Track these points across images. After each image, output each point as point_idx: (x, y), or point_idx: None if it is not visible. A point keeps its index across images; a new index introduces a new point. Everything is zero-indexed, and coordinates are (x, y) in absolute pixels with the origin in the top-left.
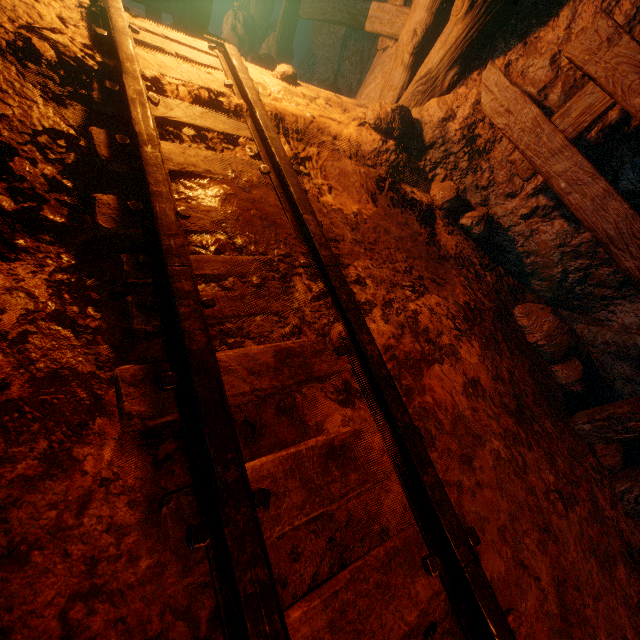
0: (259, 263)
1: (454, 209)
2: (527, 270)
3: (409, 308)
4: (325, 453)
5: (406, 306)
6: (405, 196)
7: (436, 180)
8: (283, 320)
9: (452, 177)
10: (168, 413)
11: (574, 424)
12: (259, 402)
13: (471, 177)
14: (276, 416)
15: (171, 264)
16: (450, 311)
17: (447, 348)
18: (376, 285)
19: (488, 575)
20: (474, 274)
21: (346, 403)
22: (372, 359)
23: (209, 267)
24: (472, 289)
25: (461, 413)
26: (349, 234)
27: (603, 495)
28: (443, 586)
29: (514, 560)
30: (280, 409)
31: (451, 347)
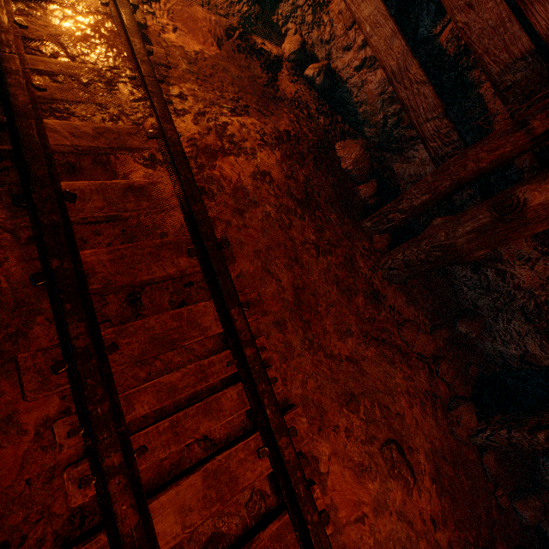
0: (89, 70)
1: (301, 62)
2: (361, 119)
3: (221, 120)
4: (126, 188)
5: (220, 119)
6: (254, 46)
7: (289, 35)
8: (106, 111)
9: (301, 32)
10: (4, 144)
11: (362, 224)
12: (81, 156)
13: (316, 31)
14: (94, 167)
15: (1, 51)
16: (264, 131)
17: (248, 150)
18: (197, 102)
19: (240, 271)
20: (307, 115)
21: (151, 167)
22: (170, 140)
23: (43, 65)
24: (299, 125)
25: (244, 187)
26: (185, 66)
27: (366, 263)
28: (200, 265)
29: (265, 270)
30: (98, 163)
31: (252, 150)
